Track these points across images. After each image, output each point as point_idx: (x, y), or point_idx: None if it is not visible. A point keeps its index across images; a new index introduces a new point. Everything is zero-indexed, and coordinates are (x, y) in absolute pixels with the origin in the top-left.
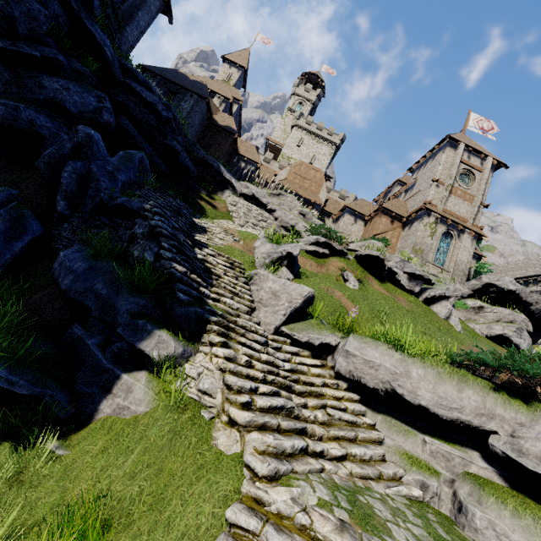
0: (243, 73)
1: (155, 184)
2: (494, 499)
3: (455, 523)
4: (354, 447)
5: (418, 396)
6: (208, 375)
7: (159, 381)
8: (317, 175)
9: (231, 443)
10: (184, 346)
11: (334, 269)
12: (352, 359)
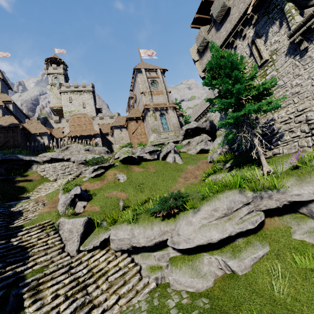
0: (2, 81)
1: None
2: (174, 267)
3: (169, 285)
4: (122, 289)
5: (140, 243)
6: None
7: None
8: (86, 119)
9: None
10: None
11: (111, 177)
12: (115, 241)
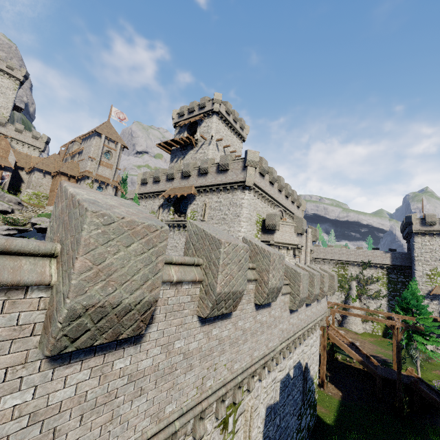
0: None
1: None
2: None
3: None
4: None
5: None
6: None
7: None
8: (2, 143)
9: None
10: None
11: None
12: None
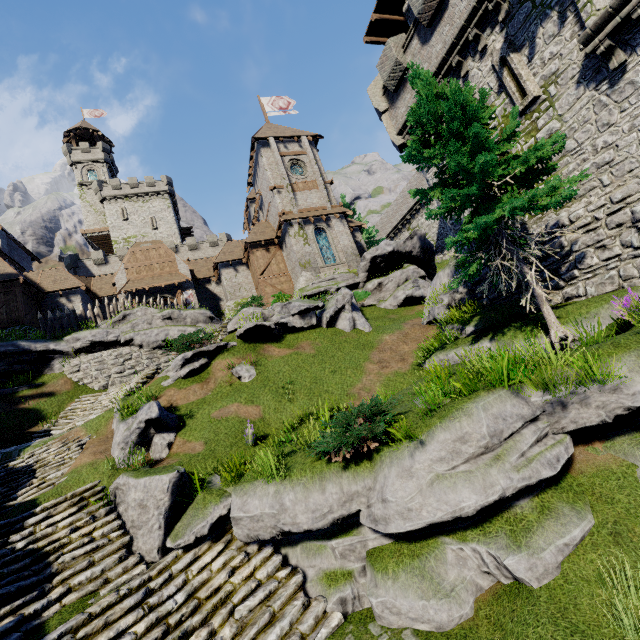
0: None
1: None
2: (380, 575)
3: (373, 616)
4: (268, 636)
5: (299, 524)
6: None
7: None
8: (161, 252)
9: None
10: None
11: (222, 373)
12: (242, 523)
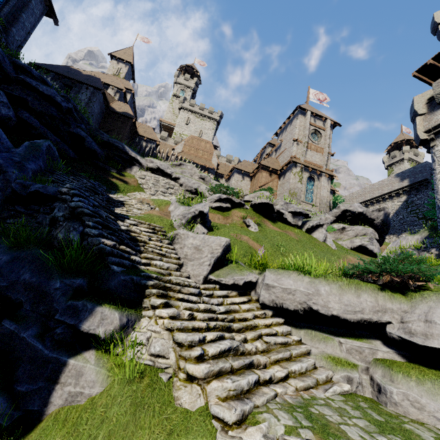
0: (131, 67)
1: (67, 169)
2: (401, 375)
3: (378, 403)
4: (293, 365)
5: (330, 308)
6: (157, 338)
7: (109, 356)
8: (207, 145)
9: (194, 399)
10: (128, 315)
11: (237, 218)
12: (273, 290)
